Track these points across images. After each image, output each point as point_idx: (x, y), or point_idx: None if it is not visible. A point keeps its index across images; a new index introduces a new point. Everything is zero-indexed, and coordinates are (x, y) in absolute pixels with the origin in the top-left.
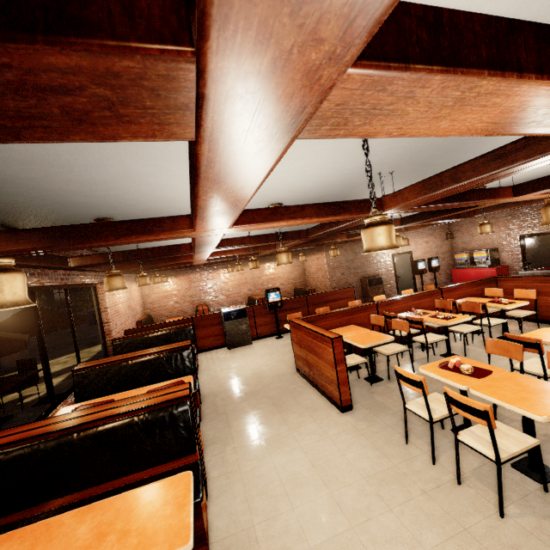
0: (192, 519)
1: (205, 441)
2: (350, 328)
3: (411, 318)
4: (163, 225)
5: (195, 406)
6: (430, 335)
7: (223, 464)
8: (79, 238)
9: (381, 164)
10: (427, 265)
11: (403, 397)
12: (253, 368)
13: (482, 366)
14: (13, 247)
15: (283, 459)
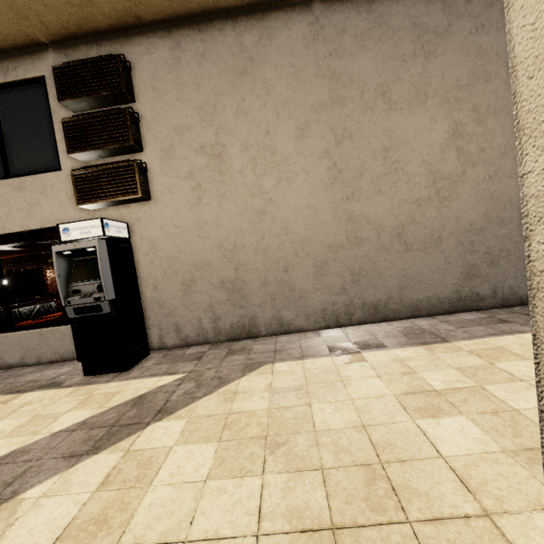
0: None
1: None
2: None
3: None
4: None
5: None
6: None
7: None
8: None
9: None
10: None
11: None
12: None
13: None
14: None
15: None
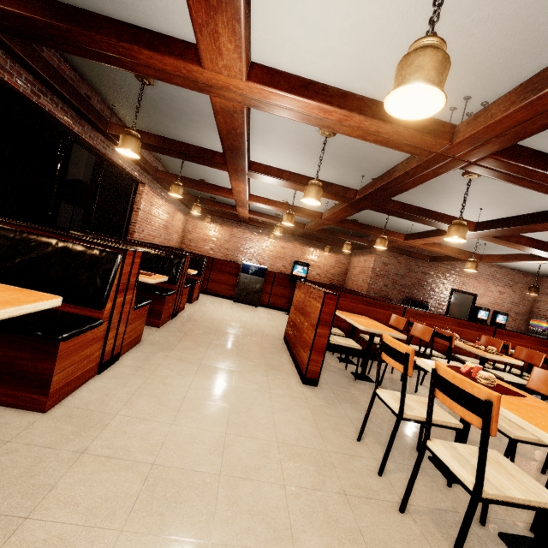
0: (1, 315)
1: (147, 340)
2: (360, 316)
3: (439, 330)
4: (172, 47)
5: (159, 309)
6: (457, 363)
7: (143, 360)
8: (80, 25)
9: (474, 70)
10: (490, 318)
11: (378, 378)
12: (244, 320)
13: (512, 389)
14: (13, 8)
15: (204, 384)
